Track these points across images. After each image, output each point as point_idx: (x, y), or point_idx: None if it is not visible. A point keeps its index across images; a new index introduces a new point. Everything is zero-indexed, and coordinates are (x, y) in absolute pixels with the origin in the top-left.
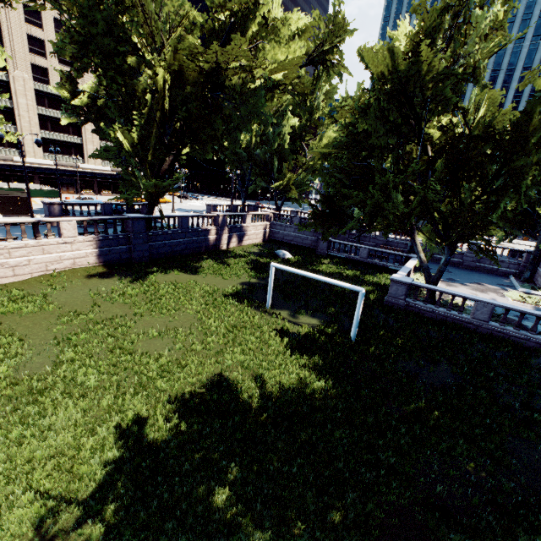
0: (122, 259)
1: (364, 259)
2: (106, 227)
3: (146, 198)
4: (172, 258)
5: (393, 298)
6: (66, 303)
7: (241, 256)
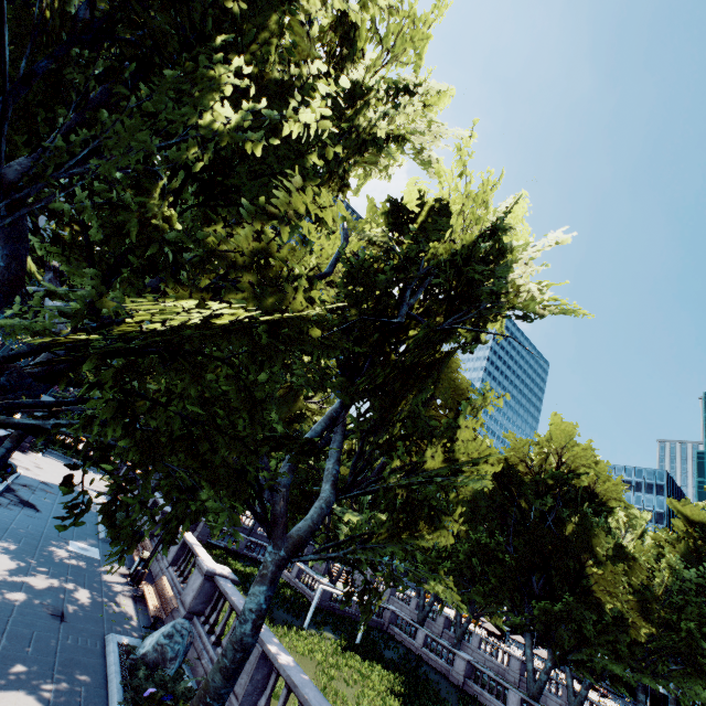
0: None
1: (242, 549)
2: None
3: None
4: None
5: (323, 601)
6: None
7: None
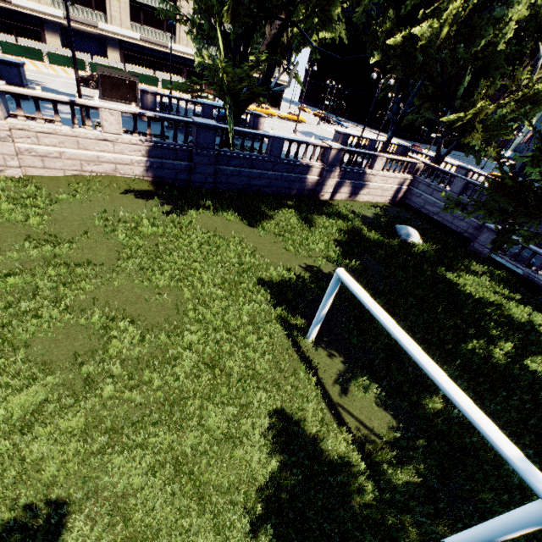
0: (177, 179)
1: None
2: (162, 130)
3: (221, 95)
4: (244, 193)
5: None
6: (62, 220)
7: (340, 217)
